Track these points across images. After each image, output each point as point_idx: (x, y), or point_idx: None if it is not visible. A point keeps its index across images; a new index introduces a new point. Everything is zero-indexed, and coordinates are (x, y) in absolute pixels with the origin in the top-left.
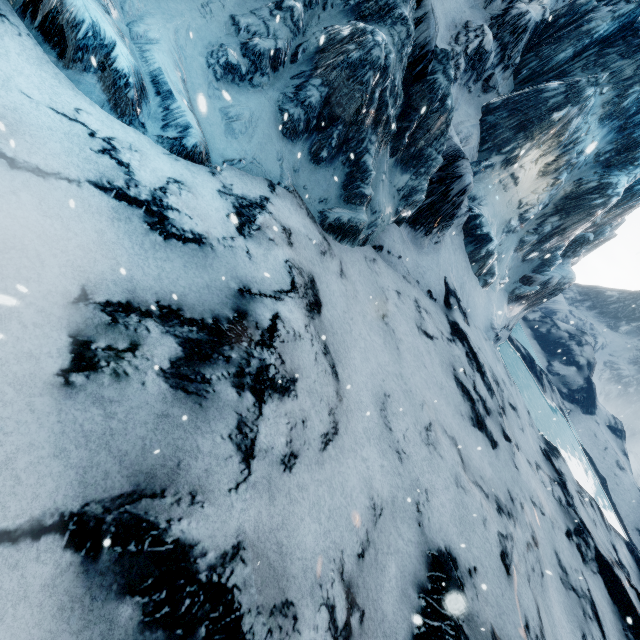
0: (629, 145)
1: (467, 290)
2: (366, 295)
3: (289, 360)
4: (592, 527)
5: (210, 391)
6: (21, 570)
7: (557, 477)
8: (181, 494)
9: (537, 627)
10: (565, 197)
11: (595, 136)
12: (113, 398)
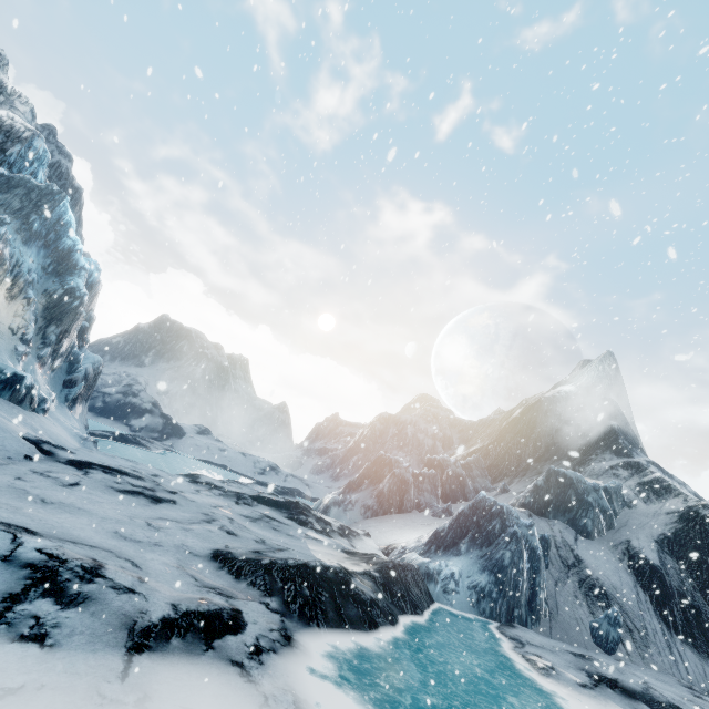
0: (63, 256)
1: (40, 429)
2: (14, 500)
3: (80, 556)
4: (241, 490)
5: (87, 593)
6: (143, 667)
7: (209, 486)
8: (140, 616)
9: (259, 539)
10: (46, 308)
11: (31, 255)
12: (71, 630)
